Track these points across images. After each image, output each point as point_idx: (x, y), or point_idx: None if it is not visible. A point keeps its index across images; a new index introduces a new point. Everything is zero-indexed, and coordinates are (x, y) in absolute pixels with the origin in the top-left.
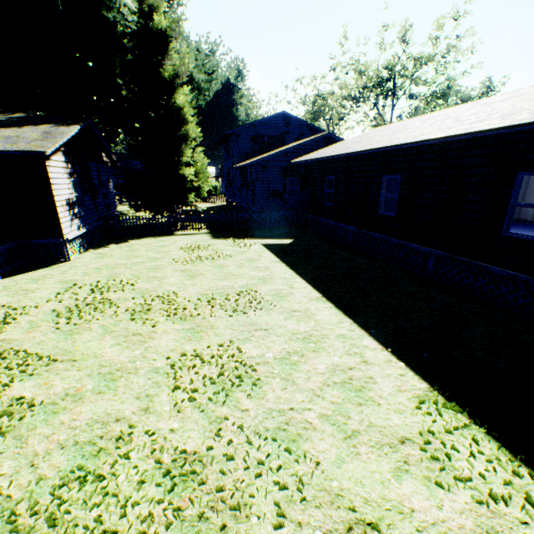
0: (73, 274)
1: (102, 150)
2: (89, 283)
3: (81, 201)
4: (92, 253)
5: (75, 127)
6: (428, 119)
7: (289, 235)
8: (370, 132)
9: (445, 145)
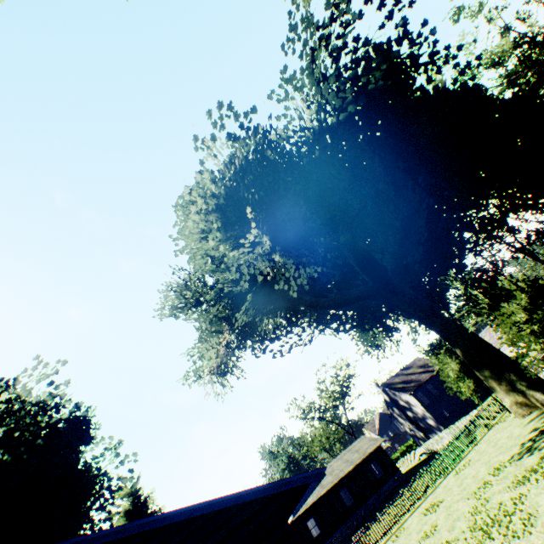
0: None
1: None
2: None
3: None
4: None
5: None
6: None
7: None
8: None
9: (319, 497)
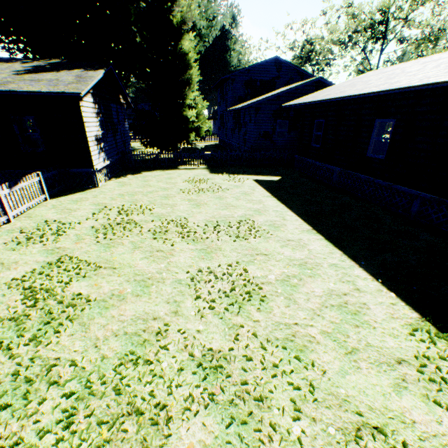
0: (103, 198)
1: (119, 93)
2: (116, 206)
3: (105, 137)
4: (114, 181)
5: (101, 71)
6: (429, 62)
7: (276, 173)
8: (363, 76)
9: None
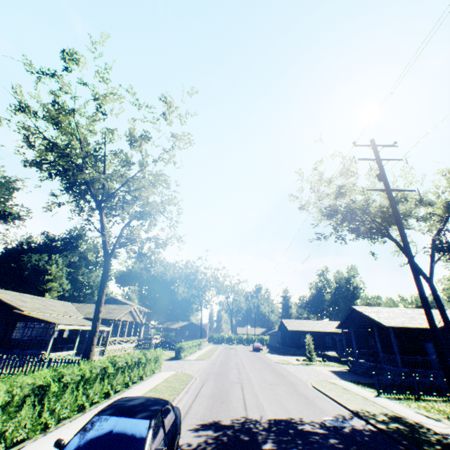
0: None
1: None
2: None
3: None
4: None
5: None
6: None
7: None
8: None
9: None
